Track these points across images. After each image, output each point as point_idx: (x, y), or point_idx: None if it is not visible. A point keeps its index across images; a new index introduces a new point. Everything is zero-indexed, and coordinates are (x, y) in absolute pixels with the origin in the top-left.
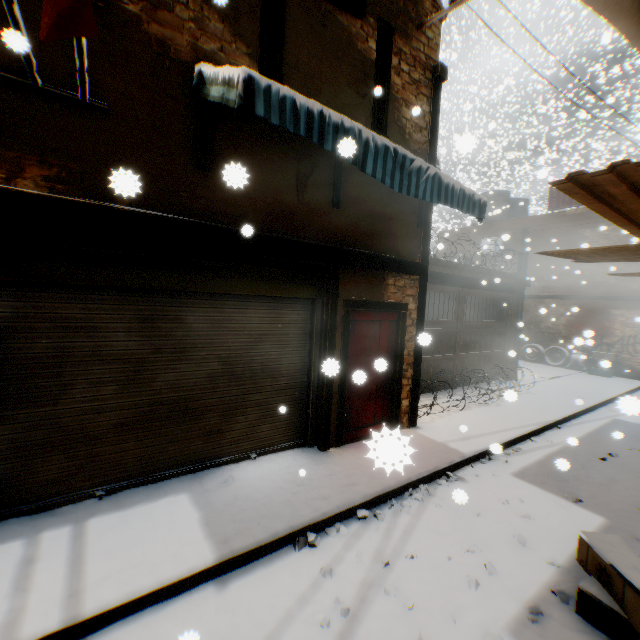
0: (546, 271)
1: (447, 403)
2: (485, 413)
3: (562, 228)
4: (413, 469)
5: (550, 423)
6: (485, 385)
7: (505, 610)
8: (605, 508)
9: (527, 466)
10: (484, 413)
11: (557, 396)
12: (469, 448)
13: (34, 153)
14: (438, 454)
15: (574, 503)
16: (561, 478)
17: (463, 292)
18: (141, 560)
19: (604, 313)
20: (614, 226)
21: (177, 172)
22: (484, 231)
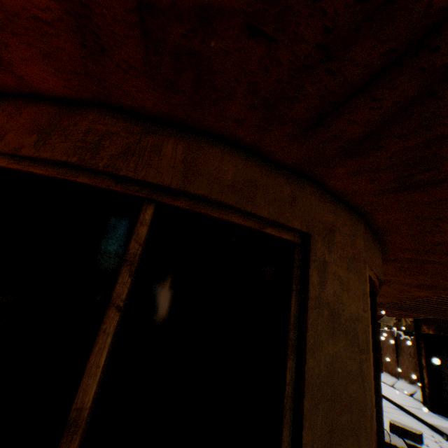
0: None
1: None
2: None
3: None
4: None
5: None
6: None
7: None
8: None
9: None
10: None
11: None
12: None
13: (428, 325)
14: None
15: None
16: None
17: None
18: (428, 417)
19: None
20: None
21: (447, 322)
22: None
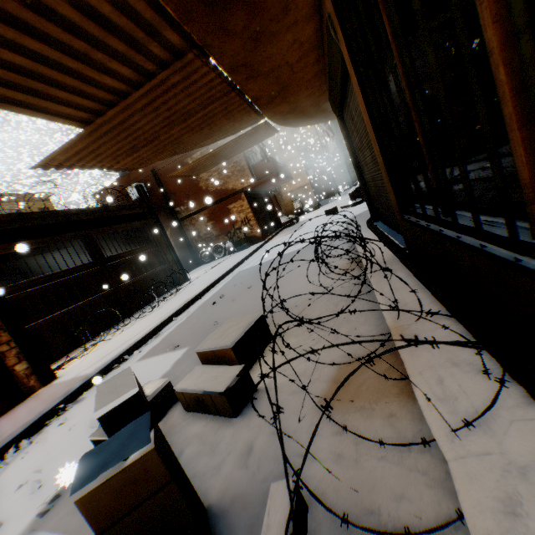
0: (183, 196)
1: (115, 333)
2: (144, 321)
3: (175, 162)
4: (3, 436)
5: (192, 299)
6: (161, 298)
7: (17, 530)
8: (194, 339)
9: (157, 344)
10: (143, 322)
11: (209, 276)
12: (99, 365)
13: None
14: (57, 394)
15: (174, 351)
16: (177, 336)
17: (88, 234)
18: None
19: (227, 210)
20: (201, 151)
21: None
22: (127, 181)
